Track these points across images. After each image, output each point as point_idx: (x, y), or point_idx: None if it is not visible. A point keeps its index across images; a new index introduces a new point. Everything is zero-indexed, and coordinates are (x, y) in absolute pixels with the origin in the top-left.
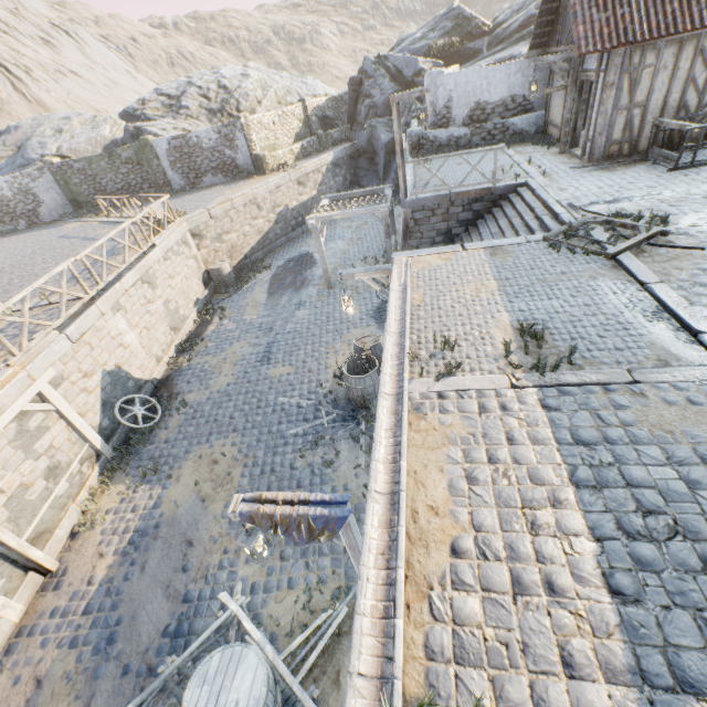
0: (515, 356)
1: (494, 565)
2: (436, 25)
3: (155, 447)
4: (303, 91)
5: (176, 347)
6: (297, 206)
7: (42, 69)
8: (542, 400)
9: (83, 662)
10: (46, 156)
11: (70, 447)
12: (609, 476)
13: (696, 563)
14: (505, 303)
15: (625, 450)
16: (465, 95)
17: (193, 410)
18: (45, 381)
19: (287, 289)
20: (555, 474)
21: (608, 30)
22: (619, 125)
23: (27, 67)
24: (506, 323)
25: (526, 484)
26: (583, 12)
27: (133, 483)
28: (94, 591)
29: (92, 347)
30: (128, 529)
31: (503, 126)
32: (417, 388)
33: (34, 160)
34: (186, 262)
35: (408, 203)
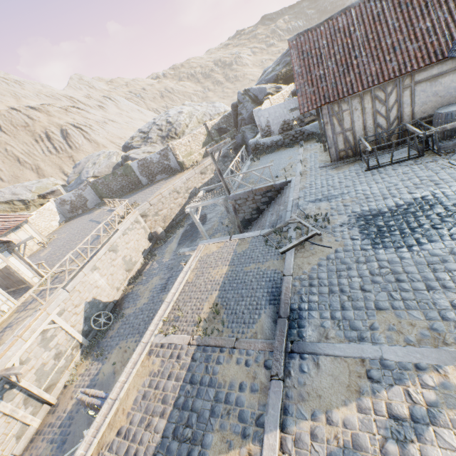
0: (203, 323)
1: (125, 442)
2: (280, 61)
3: (105, 340)
4: (212, 112)
5: (128, 280)
6: (202, 185)
7: (97, 123)
8: (194, 354)
9: (53, 451)
10: (88, 178)
11: (67, 343)
12: (187, 404)
13: (184, 455)
14: (221, 284)
15: (203, 389)
16: (276, 118)
17: (126, 319)
18: (55, 314)
19: (187, 241)
20: (171, 399)
21: (314, 97)
22: (340, 141)
23: (90, 125)
24: (213, 299)
25: (159, 403)
26: (301, 89)
27: (92, 360)
28: (65, 416)
29: (80, 292)
30: (84, 385)
31: (300, 131)
32: (156, 340)
33: (84, 180)
34: (137, 232)
35: (231, 197)
